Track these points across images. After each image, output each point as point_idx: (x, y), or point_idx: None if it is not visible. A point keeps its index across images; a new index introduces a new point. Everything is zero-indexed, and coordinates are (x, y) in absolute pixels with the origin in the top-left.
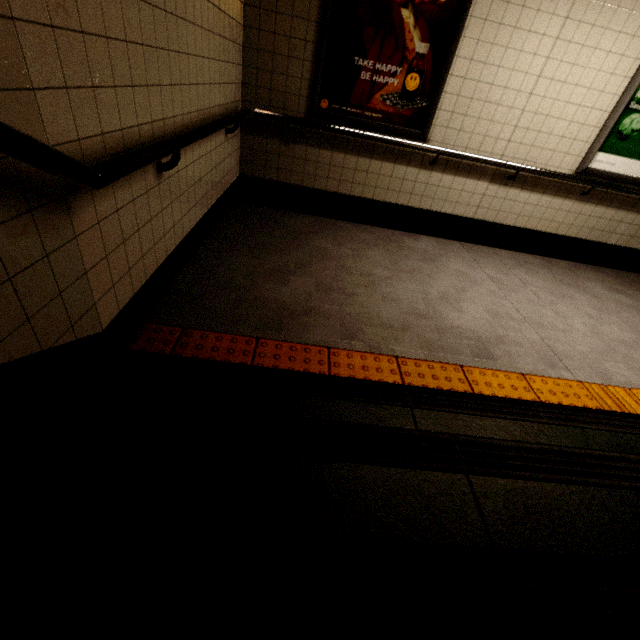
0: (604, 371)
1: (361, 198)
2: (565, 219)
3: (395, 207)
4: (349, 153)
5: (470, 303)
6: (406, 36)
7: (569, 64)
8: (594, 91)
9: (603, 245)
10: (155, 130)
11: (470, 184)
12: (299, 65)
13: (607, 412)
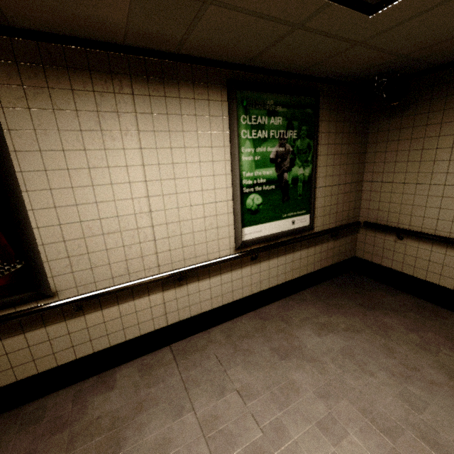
0: None
1: None
2: (252, 280)
3: (60, 368)
4: None
5: None
6: None
7: (170, 179)
8: (208, 190)
9: (292, 280)
10: None
11: (142, 302)
12: None
13: None
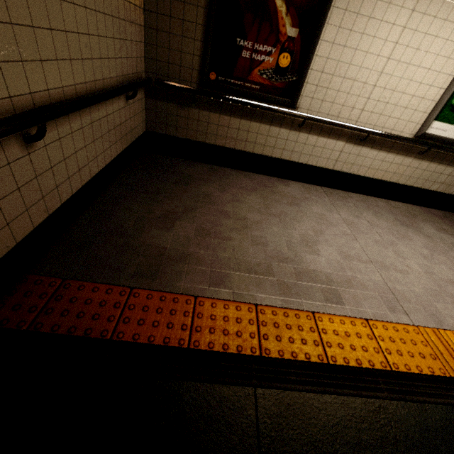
0: (436, 313)
1: (243, 151)
2: (405, 172)
3: (270, 159)
4: (233, 116)
5: (326, 245)
6: (279, 22)
7: (413, 49)
8: (433, 71)
9: (434, 192)
10: (18, 104)
11: (330, 143)
12: (191, 43)
13: (443, 379)
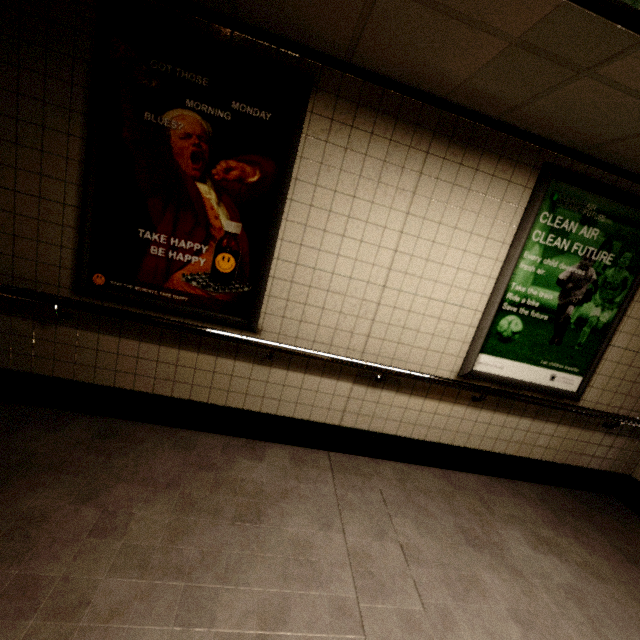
0: None
1: (172, 397)
2: (460, 427)
3: (226, 410)
4: (146, 340)
5: None
6: (209, 212)
7: (422, 259)
8: (458, 289)
9: (515, 458)
10: None
11: (328, 384)
12: (57, 230)
13: None
